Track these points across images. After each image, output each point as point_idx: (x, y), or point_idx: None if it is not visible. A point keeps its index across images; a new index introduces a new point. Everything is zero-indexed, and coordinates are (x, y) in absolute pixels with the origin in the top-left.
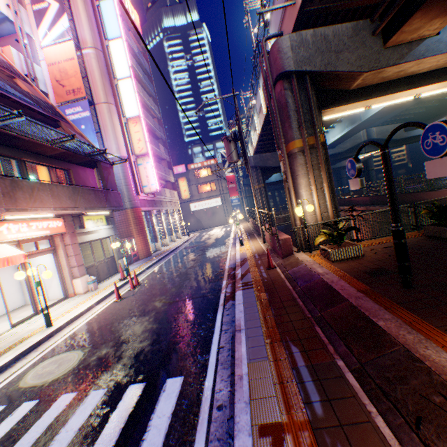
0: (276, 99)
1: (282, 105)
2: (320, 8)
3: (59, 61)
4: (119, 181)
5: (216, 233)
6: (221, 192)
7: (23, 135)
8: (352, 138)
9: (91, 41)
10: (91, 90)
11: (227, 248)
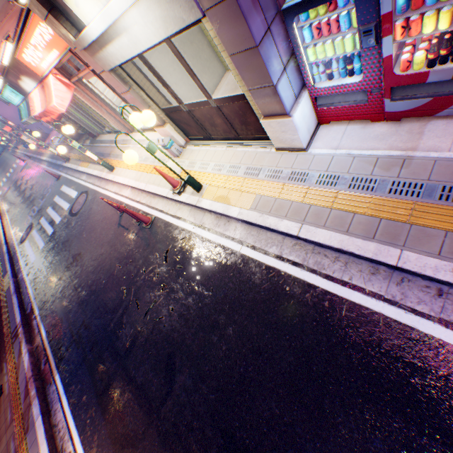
0: None
1: None
2: None
3: None
4: None
5: None
6: None
7: None
8: None
9: None
10: None
11: None
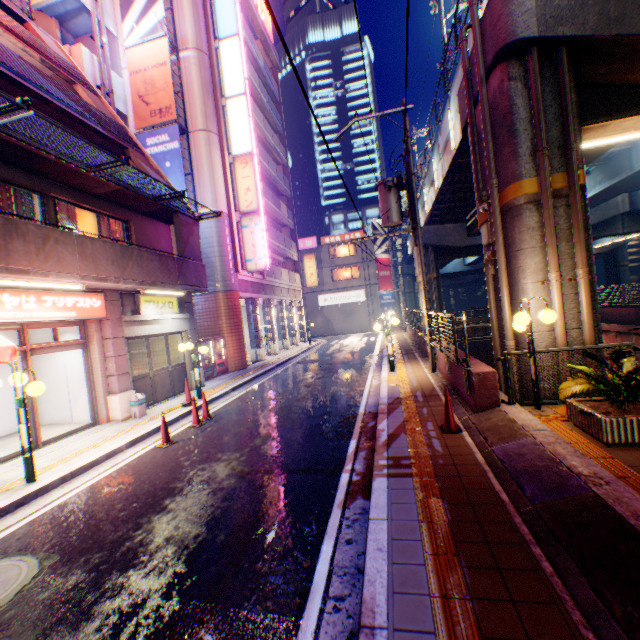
0: (488, 103)
1: (501, 111)
2: None
3: (145, 68)
4: (211, 249)
5: (351, 343)
6: (367, 282)
7: (43, 150)
8: (601, 207)
9: (194, 39)
10: (186, 111)
11: (366, 372)
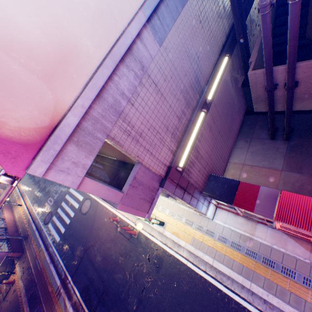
0: None
1: None
2: None
3: None
4: None
5: None
6: None
7: None
8: None
9: None
10: None
11: None
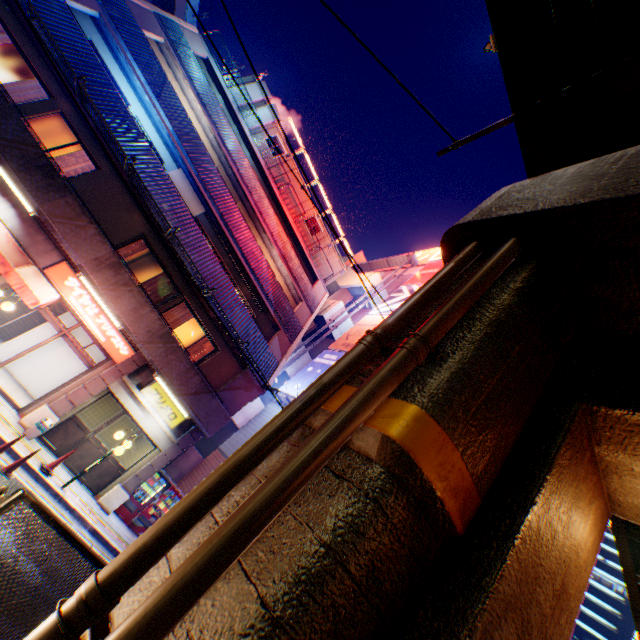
0: None
1: None
2: (589, 78)
3: (365, 324)
4: None
5: None
6: None
7: (184, 263)
8: None
9: None
10: None
11: None
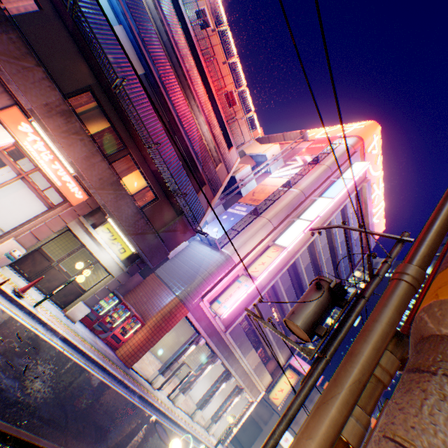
0: None
1: None
2: None
3: (267, 184)
4: (204, 270)
5: None
6: None
7: (130, 117)
8: None
9: (303, 187)
10: (268, 208)
11: None
